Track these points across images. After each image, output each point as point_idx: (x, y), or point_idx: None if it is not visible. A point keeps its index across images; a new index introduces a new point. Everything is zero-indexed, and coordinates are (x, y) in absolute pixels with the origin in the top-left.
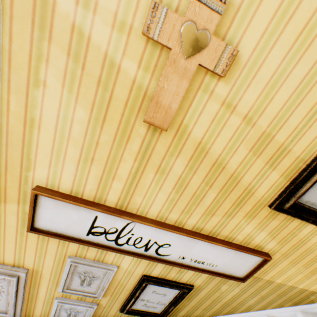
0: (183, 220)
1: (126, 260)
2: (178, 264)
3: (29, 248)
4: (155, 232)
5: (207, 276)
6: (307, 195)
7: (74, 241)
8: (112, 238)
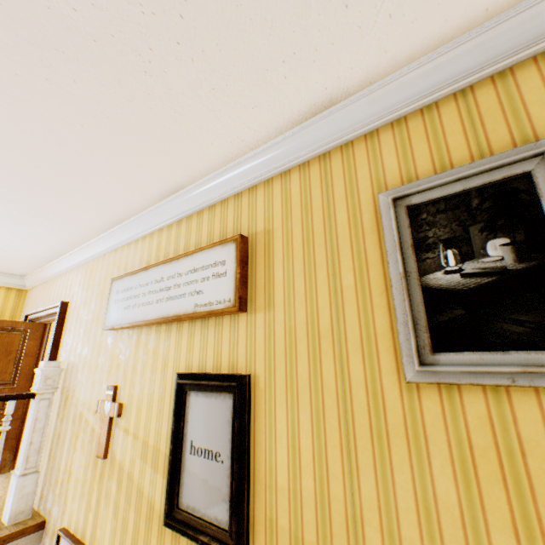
0: None
1: None
2: None
3: None
4: None
5: None
6: (185, 496)
7: None
8: None
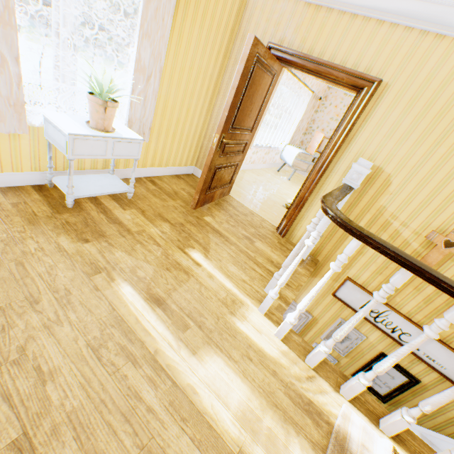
0: (424, 322)
1: (373, 334)
2: (412, 352)
3: (321, 304)
4: (402, 322)
5: (435, 378)
6: None
7: (351, 308)
8: (372, 315)
